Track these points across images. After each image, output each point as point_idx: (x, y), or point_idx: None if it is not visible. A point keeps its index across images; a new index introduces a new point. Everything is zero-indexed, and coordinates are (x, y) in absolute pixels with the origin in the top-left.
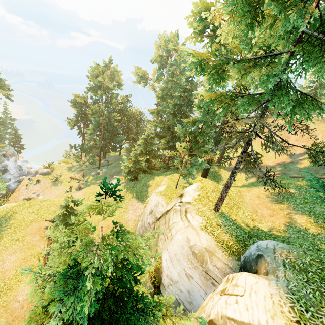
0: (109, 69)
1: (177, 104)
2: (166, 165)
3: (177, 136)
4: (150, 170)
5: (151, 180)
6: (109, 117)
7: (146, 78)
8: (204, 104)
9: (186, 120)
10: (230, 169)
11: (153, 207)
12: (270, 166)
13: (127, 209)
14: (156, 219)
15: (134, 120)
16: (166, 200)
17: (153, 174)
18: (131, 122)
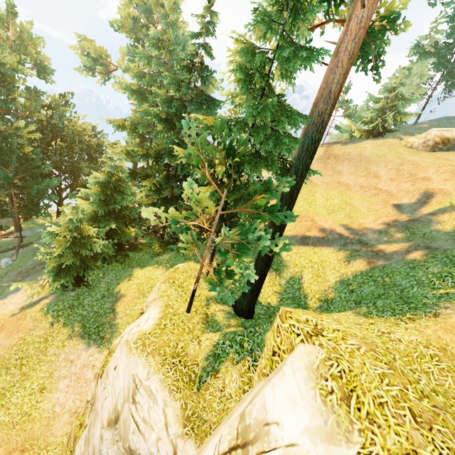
0: (10, 28)
1: (175, 100)
2: (159, 240)
3: (181, 175)
4: (123, 255)
5: (123, 280)
6: (7, 131)
7: (107, 66)
8: (257, 70)
9: (206, 120)
10: (297, 240)
11: (120, 401)
12: (378, 231)
13: (52, 378)
14: (129, 454)
15: (84, 146)
16: (162, 372)
17: (130, 264)
18: (75, 150)
